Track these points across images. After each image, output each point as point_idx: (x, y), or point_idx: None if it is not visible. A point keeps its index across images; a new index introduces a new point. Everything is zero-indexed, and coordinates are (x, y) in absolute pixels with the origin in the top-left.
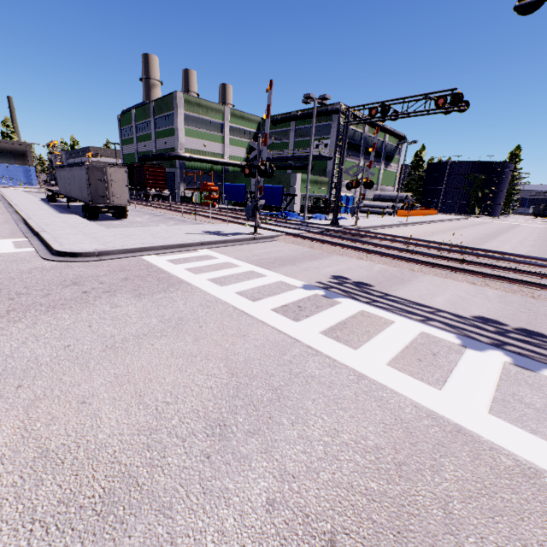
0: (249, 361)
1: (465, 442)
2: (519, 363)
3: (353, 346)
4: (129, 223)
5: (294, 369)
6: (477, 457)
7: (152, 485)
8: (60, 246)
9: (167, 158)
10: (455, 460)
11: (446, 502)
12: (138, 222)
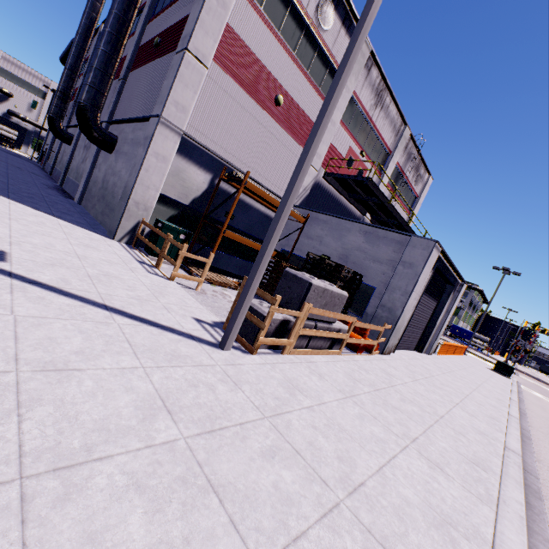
0: None
1: None
2: None
3: None
4: None
5: None
6: None
7: None
8: None
9: None
10: None
11: None
12: None
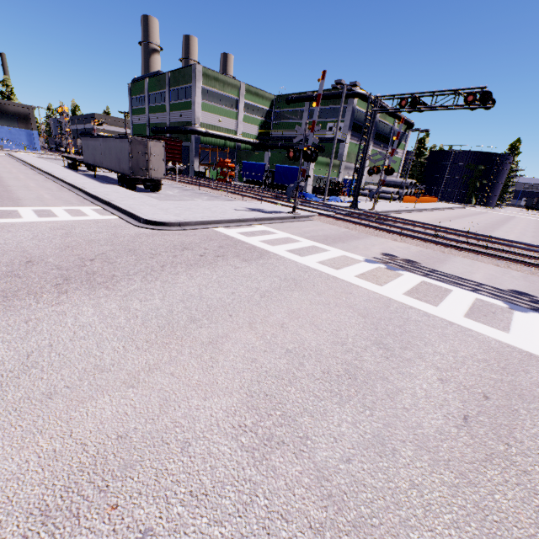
0: (368, 310)
1: (537, 360)
2: None
3: (433, 304)
4: (166, 196)
5: (402, 316)
6: None
7: (367, 369)
8: (145, 216)
9: (184, 132)
10: (535, 368)
11: (538, 385)
12: (173, 196)
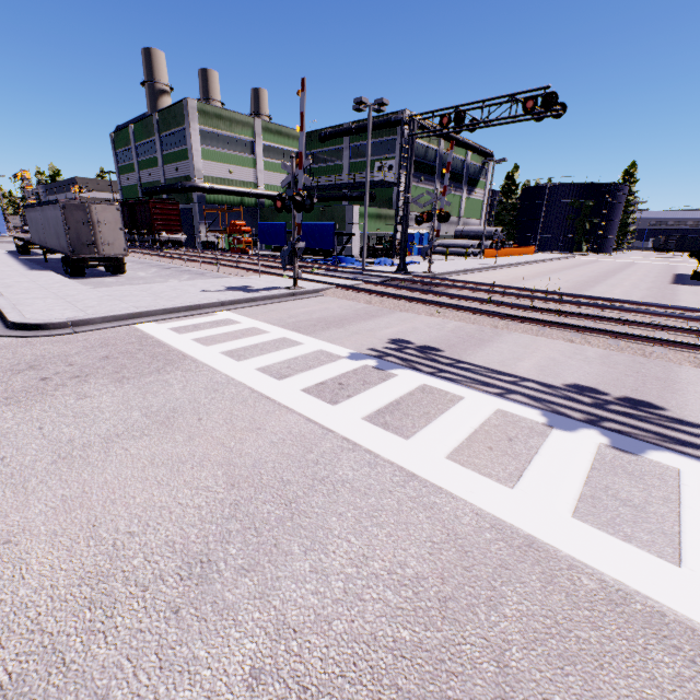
0: (259, 465)
1: (537, 560)
2: (618, 445)
3: (405, 435)
4: (127, 280)
5: (320, 472)
6: (550, 581)
7: (85, 663)
8: (18, 316)
9: (181, 190)
10: (522, 587)
11: (502, 651)
12: (140, 278)
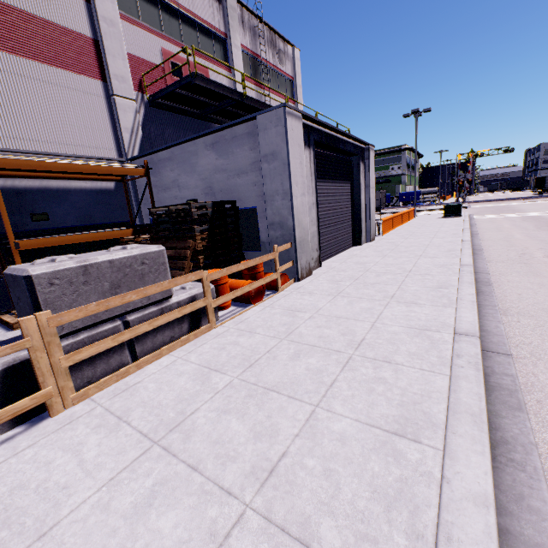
0: None
1: None
2: None
3: None
4: None
5: None
6: None
7: None
8: None
9: None
10: None
11: None
12: None
